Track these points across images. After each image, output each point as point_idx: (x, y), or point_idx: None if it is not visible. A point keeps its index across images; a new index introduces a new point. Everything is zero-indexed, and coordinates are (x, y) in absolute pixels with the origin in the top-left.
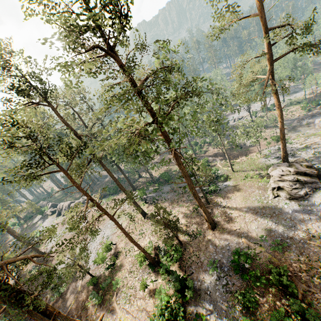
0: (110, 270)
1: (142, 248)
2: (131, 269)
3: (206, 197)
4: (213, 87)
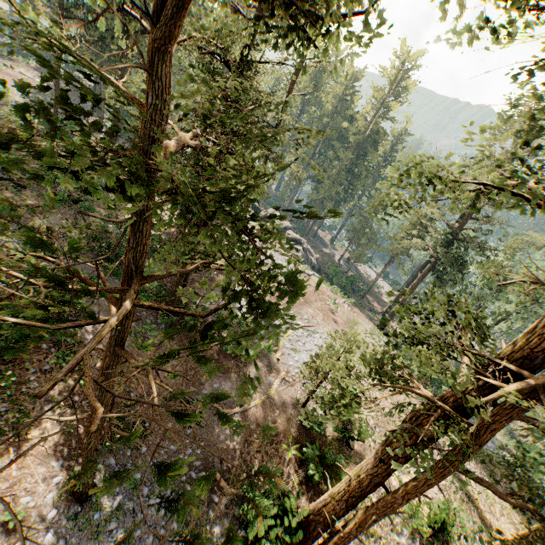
0: (336, 435)
1: None
2: (382, 493)
3: None
4: None
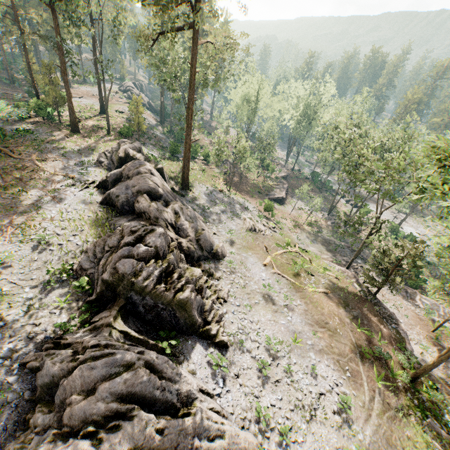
0: None
1: (34, 85)
2: None
3: (108, 124)
4: (360, 120)
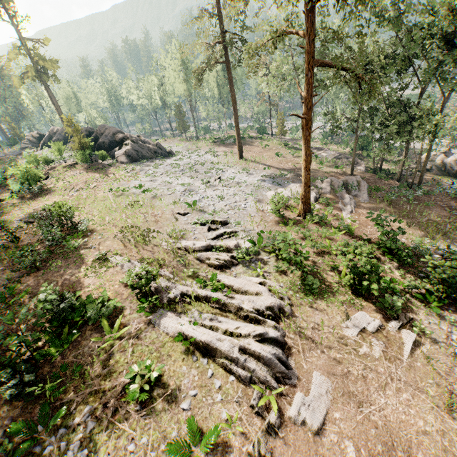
0: None
1: None
2: None
3: None
4: None
